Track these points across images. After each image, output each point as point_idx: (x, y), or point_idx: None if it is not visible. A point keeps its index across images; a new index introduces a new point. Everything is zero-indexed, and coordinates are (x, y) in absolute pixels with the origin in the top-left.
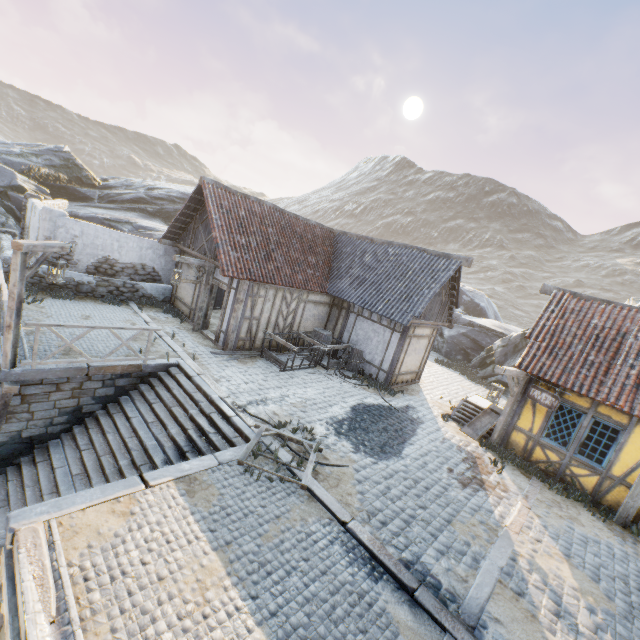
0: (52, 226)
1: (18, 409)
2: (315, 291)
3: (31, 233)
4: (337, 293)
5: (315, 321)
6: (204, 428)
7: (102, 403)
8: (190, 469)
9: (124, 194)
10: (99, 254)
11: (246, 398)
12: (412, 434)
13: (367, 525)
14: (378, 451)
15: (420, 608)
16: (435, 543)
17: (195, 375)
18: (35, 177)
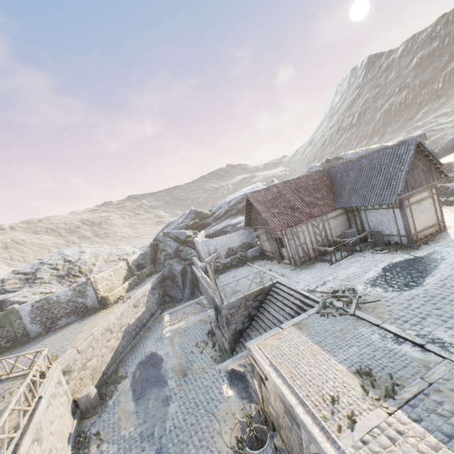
0: (207, 246)
1: (231, 319)
2: (329, 211)
3: (201, 252)
4: (343, 205)
5: (340, 227)
6: (299, 305)
7: (256, 309)
8: (296, 320)
9: (220, 213)
10: (226, 248)
11: (314, 285)
12: (434, 269)
13: (393, 324)
14: (402, 287)
15: (428, 352)
16: (444, 324)
17: (286, 283)
18: (189, 227)
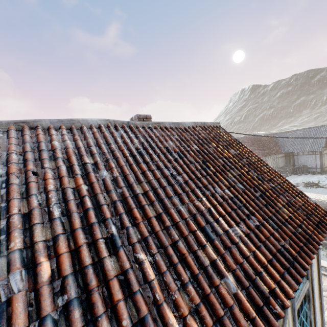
0: None
1: None
2: (279, 153)
3: None
4: (287, 151)
5: (282, 163)
6: None
7: None
8: None
9: None
10: None
11: None
12: None
13: None
14: None
15: None
16: None
17: None
18: None
